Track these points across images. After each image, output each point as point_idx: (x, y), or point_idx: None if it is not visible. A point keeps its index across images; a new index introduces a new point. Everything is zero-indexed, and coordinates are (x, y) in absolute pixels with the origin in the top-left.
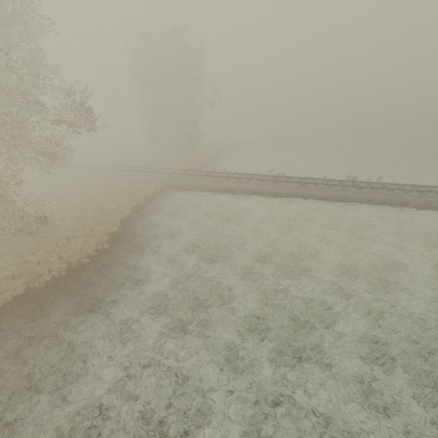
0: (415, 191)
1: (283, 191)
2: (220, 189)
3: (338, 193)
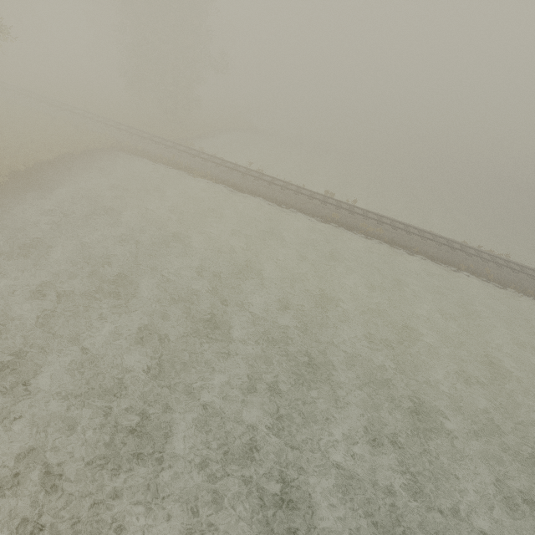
0: (374, 221)
1: (246, 185)
2: (179, 166)
3: (299, 202)
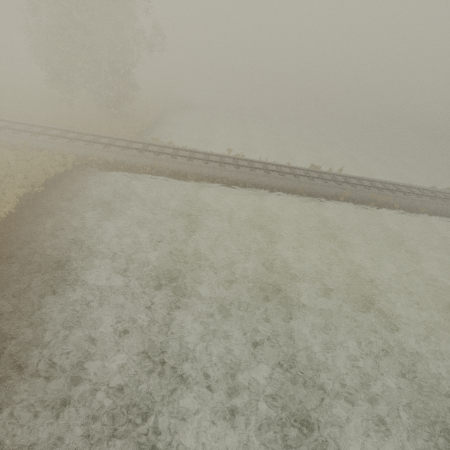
0: (373, 188)
1: (246, 179)
2: (166, 173)
3: (305, 186)
